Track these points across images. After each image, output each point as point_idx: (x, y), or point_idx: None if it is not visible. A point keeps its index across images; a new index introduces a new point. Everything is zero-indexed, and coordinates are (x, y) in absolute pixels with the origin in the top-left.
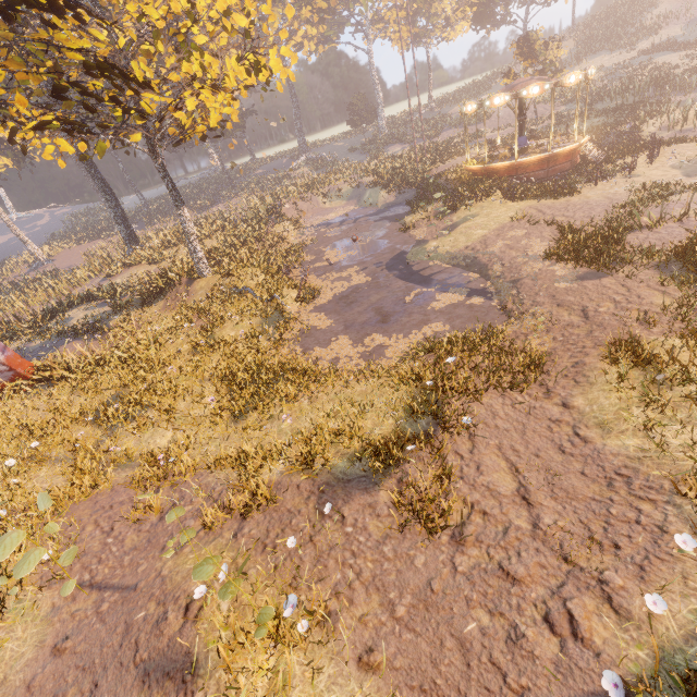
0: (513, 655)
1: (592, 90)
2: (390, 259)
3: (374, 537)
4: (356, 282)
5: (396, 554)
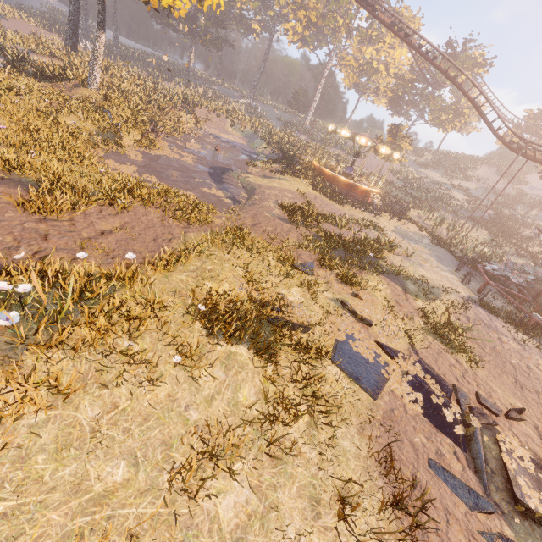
0: (2, 250)
1: (415, 183)
2: (219, 166)
3: (0, 200)
4: (184, 160)
5: (1, 208)
